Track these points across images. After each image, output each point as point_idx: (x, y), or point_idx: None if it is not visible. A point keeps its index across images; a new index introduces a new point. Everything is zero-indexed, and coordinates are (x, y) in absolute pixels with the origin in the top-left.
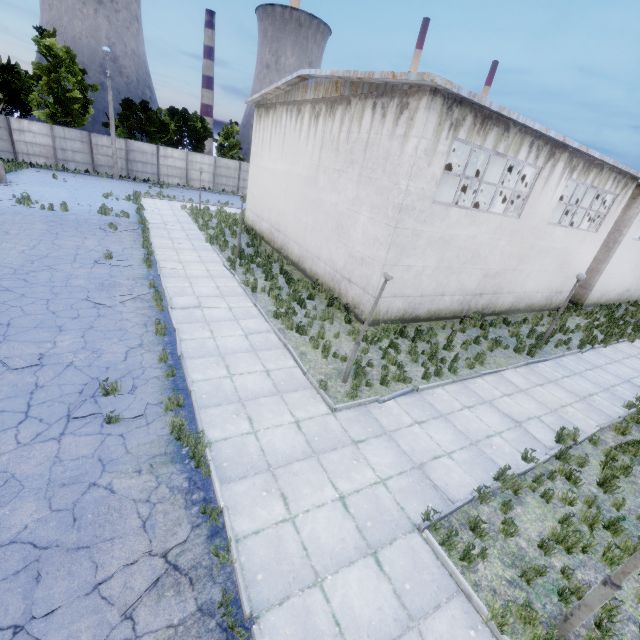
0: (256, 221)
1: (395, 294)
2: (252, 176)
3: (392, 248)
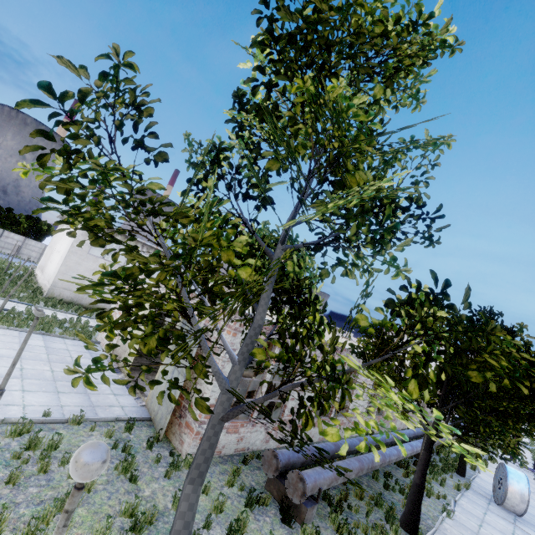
0: (38, 270)
1: (65, 288)
2: (47, 249)
3: (64, 266)
